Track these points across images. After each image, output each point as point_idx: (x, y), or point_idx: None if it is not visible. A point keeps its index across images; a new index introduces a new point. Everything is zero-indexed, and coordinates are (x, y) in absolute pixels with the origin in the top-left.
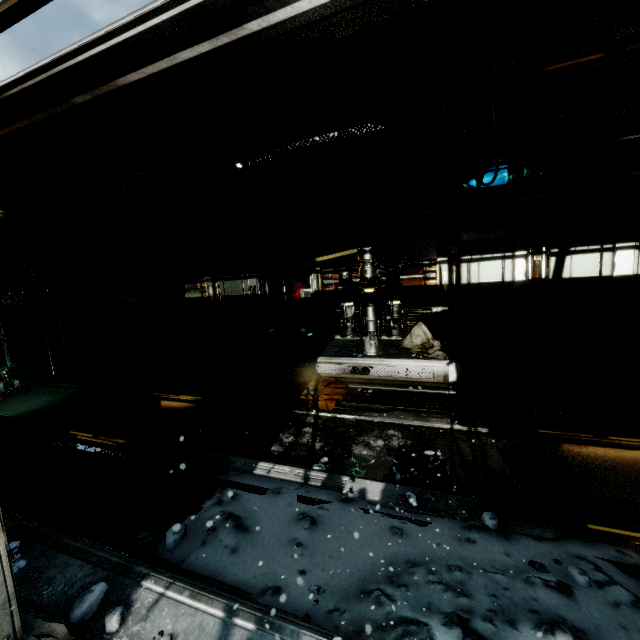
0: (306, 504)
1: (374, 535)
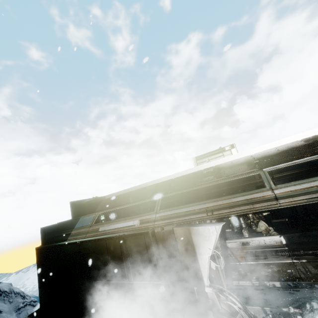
0: (258, 290)
1: (284, 295)
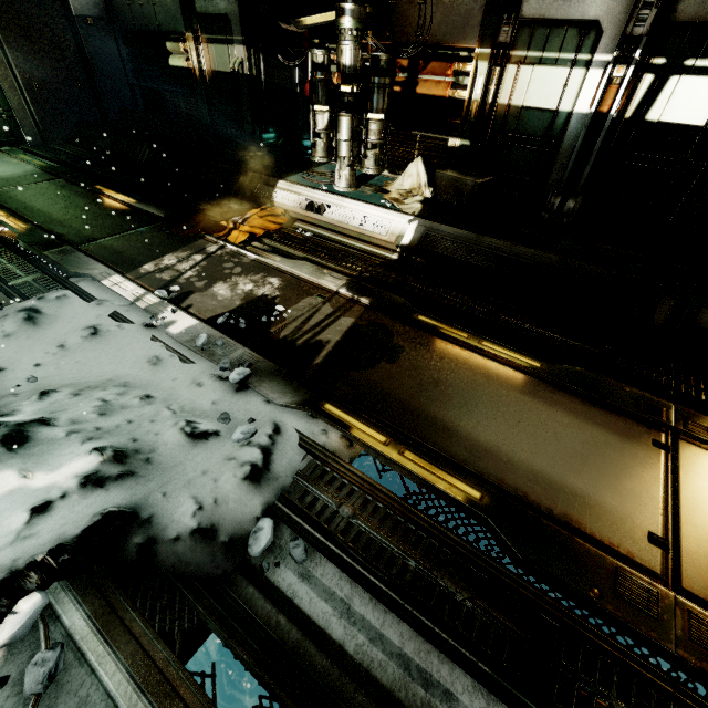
0: (113, 320)
1: (134, 358)
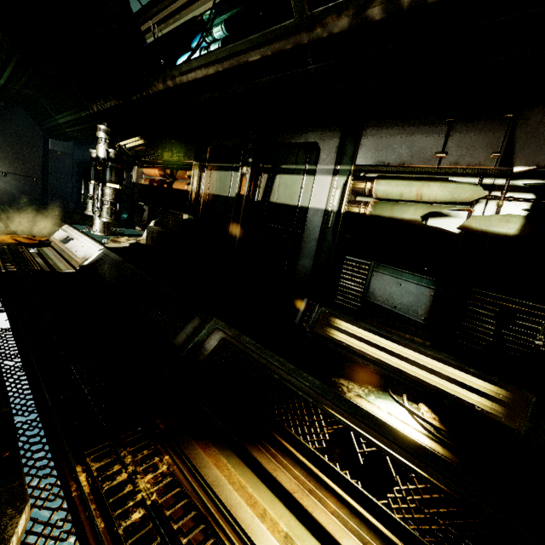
0: None
1: None
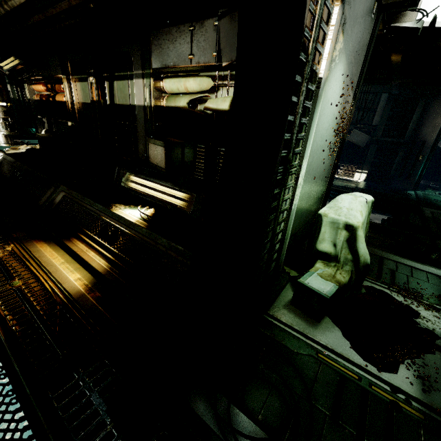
0: None
1: None
